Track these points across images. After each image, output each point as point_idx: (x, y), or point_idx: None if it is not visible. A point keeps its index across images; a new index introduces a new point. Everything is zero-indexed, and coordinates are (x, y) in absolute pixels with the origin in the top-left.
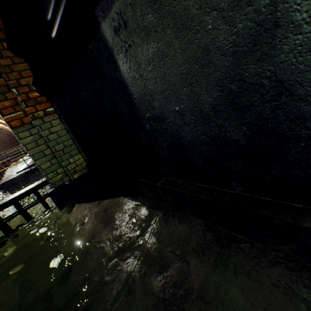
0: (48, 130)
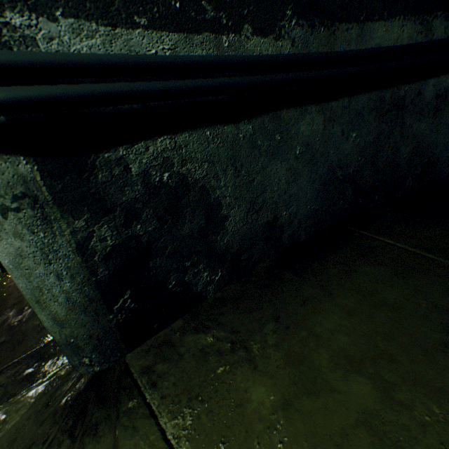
0: None
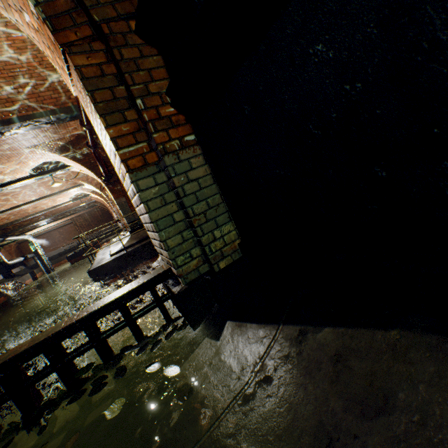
0: (184, 176)
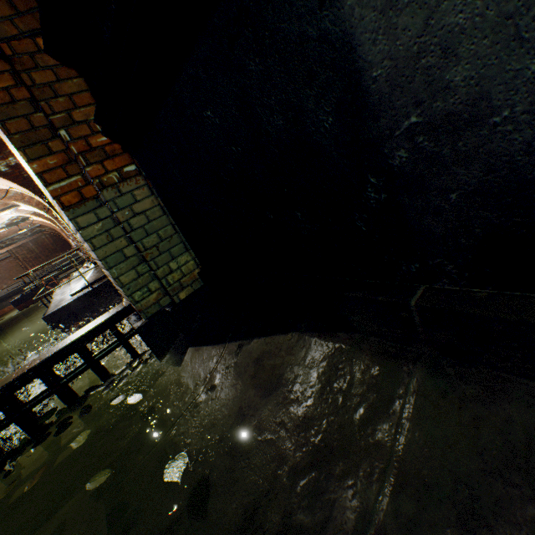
0: (128, 210)
